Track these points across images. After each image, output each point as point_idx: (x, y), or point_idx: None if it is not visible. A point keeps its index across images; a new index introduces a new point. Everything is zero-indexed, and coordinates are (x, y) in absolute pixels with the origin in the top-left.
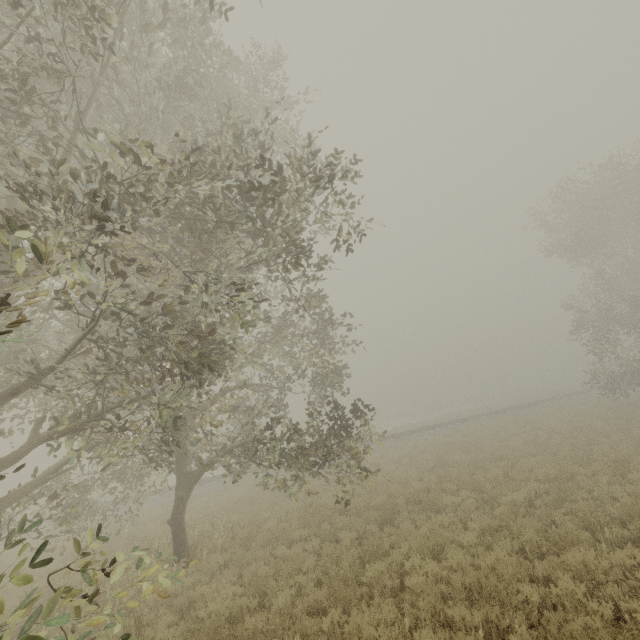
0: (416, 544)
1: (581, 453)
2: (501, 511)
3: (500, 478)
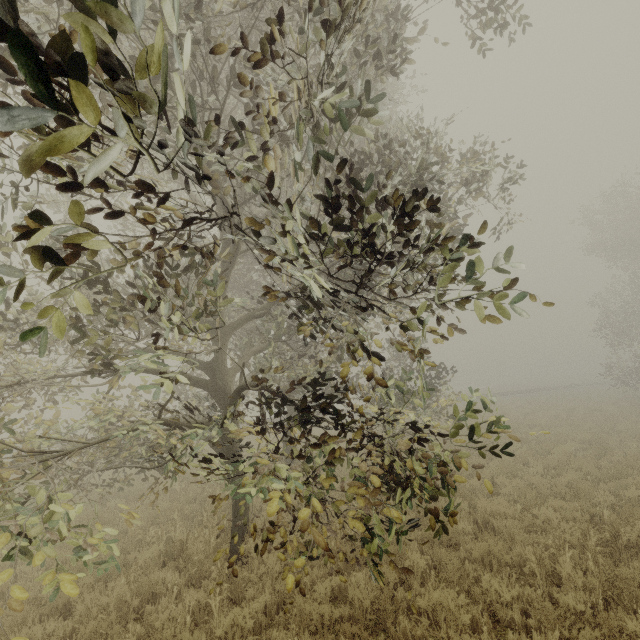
0: (498, 469)
1: (606, 427)
2: (555, 457)
3: (541, 438)
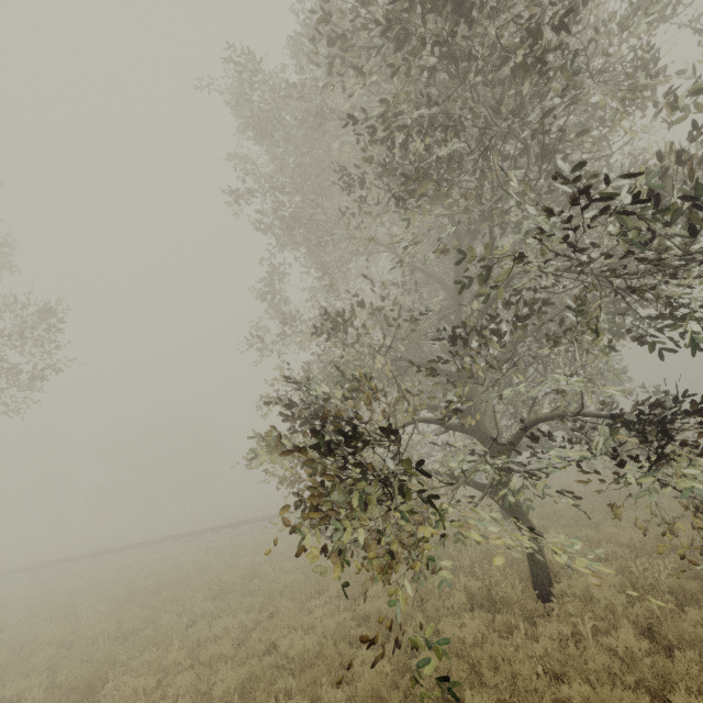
0: None
1: None
2: None
3: None
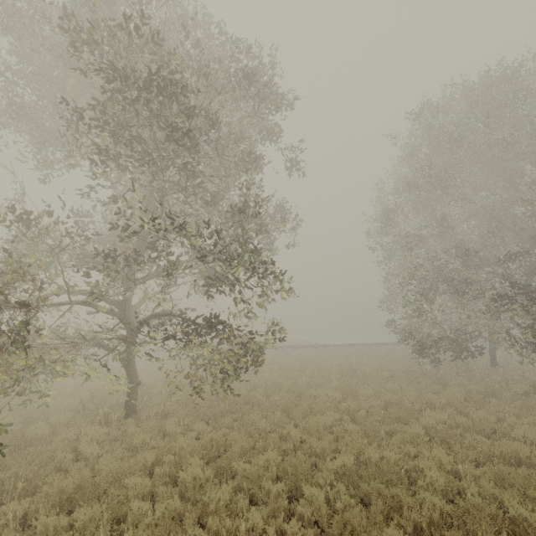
0: None
1: None
2: None
3: None
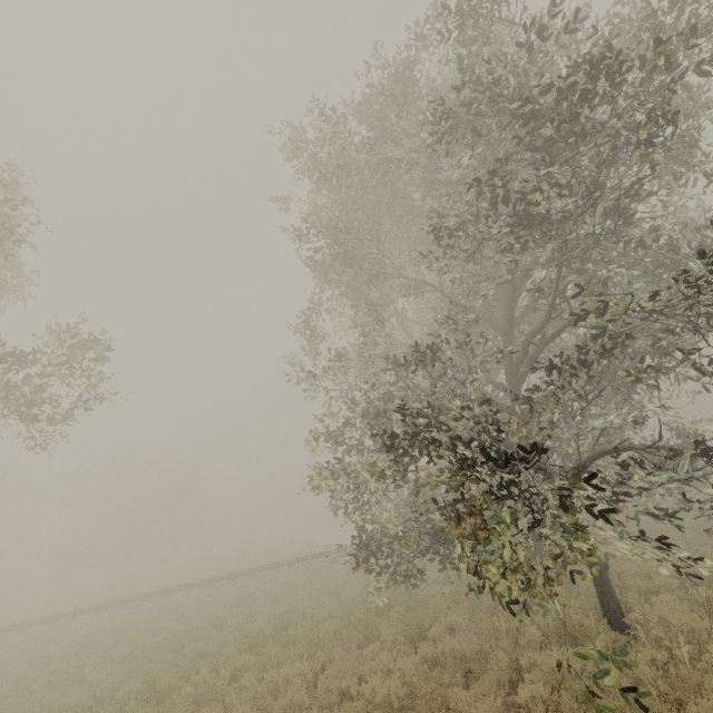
0: None
1: None
2: None
3: None
